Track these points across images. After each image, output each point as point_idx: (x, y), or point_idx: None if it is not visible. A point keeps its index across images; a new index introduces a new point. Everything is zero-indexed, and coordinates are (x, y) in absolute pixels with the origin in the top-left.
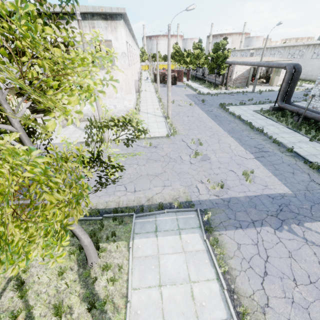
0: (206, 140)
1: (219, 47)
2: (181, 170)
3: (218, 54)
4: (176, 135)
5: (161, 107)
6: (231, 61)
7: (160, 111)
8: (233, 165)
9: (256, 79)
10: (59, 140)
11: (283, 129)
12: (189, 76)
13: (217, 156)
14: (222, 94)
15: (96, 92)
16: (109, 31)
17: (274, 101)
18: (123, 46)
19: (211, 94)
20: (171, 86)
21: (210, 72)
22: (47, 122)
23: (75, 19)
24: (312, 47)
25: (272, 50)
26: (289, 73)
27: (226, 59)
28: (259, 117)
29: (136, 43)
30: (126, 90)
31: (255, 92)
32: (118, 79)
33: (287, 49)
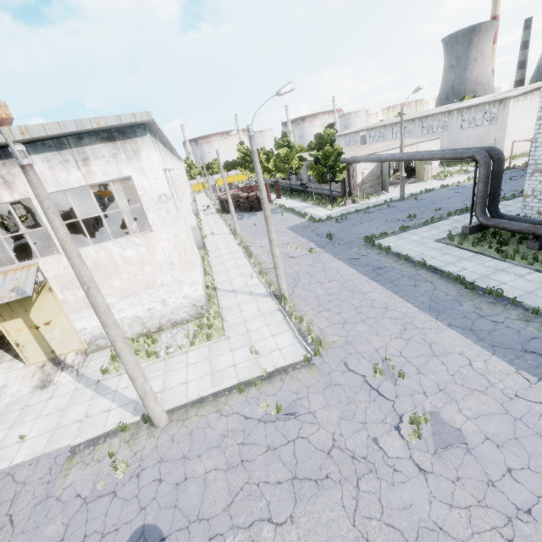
0: (402, 353)
1: (325, 140)
2: (413, 517)
3: (326, 150)
4: (323, 350)
5: (256, 269)
6: (353, 158)
7: (258, 280)
8: (539, 448)
9: (402, 178)
10: (28, 449)
11: (533, 276)
12: (279, 191)
13: (468, 415)
14: (353, 214)
15: (109, 322)
16: (122, 161)
17: (455, 211)
18: (160, 183)
19: (333, 217)
20: (254, 214)
21: (320, 181)
22: (2, 381)
23: (40, 152)
24: (457, 113)
25: (394, 127)
26: (486, 165)
27: (340, 156)
28: (459, 255)
29: (178, 157)
30: (182, 264)
31: (405, 198)
32: (161, 247)
33: (418, 122)
